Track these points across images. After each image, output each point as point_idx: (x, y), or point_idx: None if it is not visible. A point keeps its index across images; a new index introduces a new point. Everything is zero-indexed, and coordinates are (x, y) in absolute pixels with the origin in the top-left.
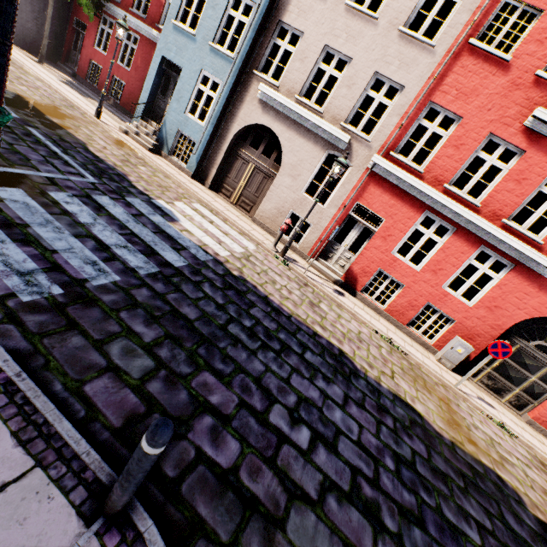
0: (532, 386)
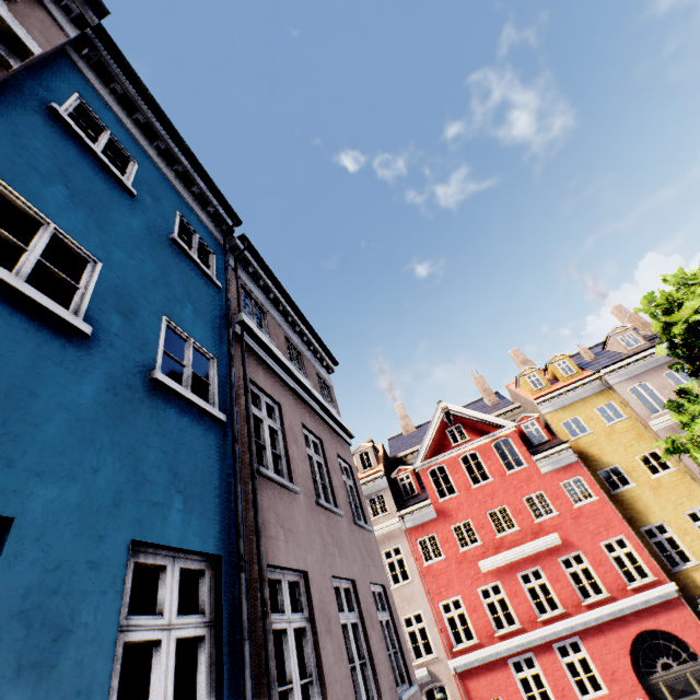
0: None
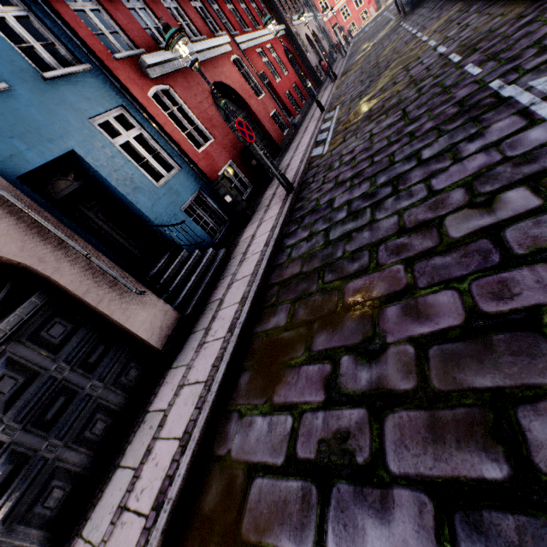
0: None
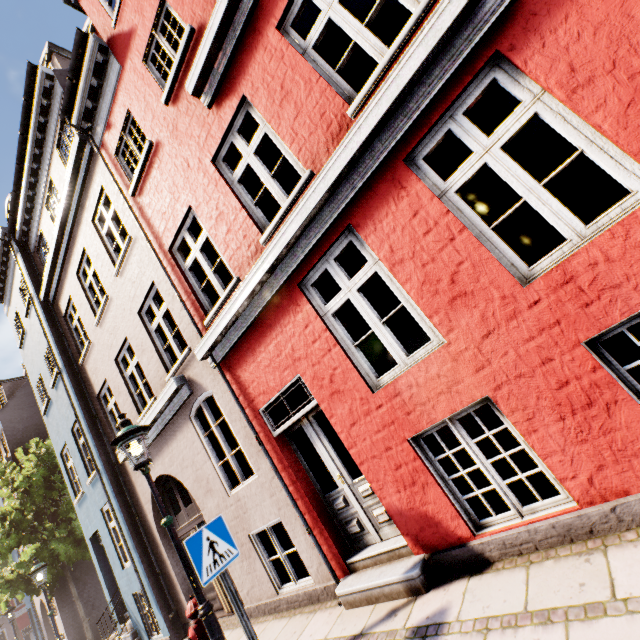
0: None
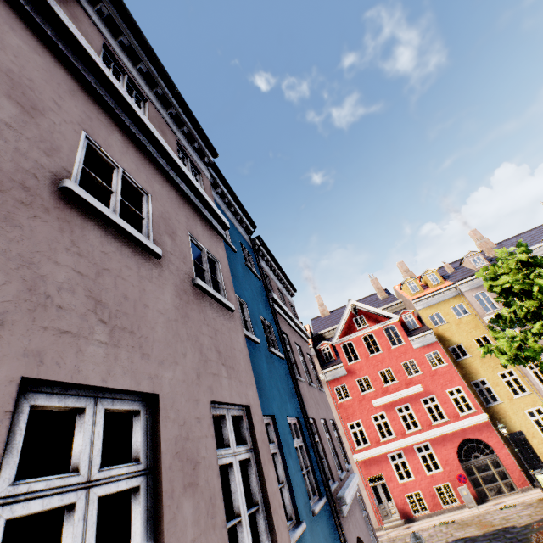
0: (499, 474)
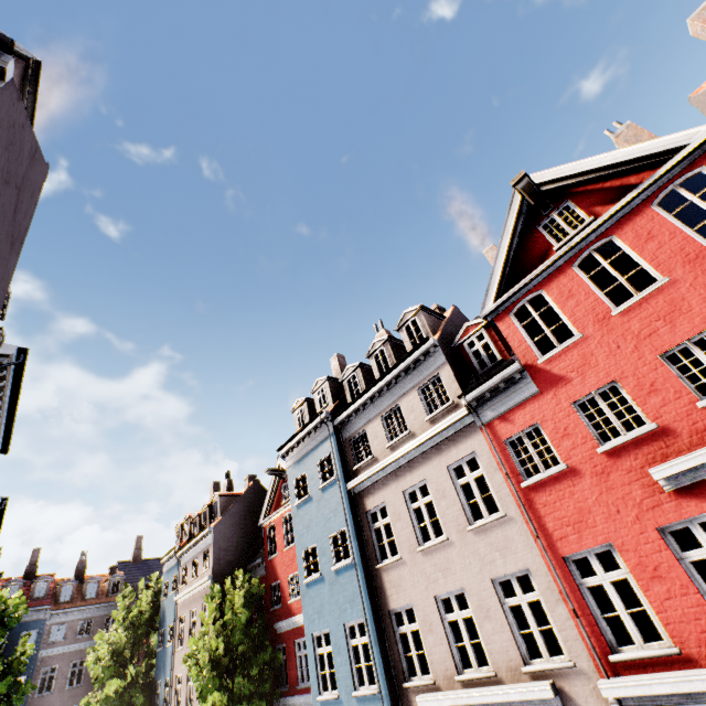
0: None
